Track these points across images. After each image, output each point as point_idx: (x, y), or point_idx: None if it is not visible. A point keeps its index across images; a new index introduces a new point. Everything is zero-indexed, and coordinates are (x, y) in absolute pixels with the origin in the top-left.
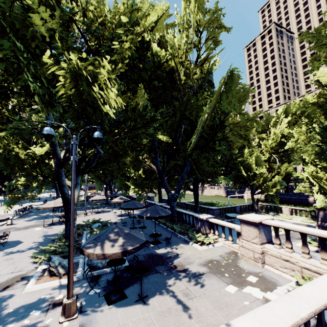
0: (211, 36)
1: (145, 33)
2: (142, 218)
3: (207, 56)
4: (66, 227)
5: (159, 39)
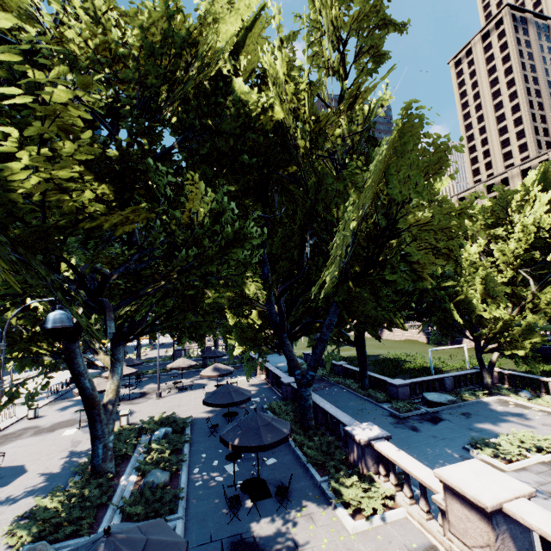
0: (369, 46)
1: (222, 63)
2: (226, 445)
3: (356, 90)
4: (93, 449)
5: (264, 68)
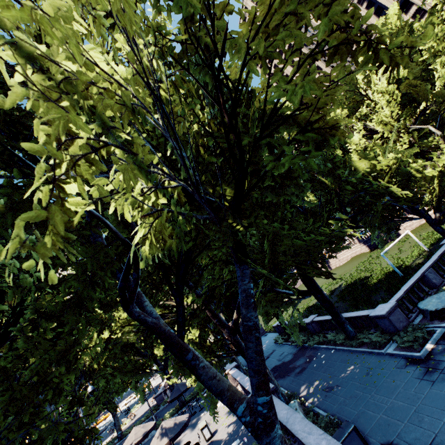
0: None
1: None
2: None
3: None
4: None
5: None
